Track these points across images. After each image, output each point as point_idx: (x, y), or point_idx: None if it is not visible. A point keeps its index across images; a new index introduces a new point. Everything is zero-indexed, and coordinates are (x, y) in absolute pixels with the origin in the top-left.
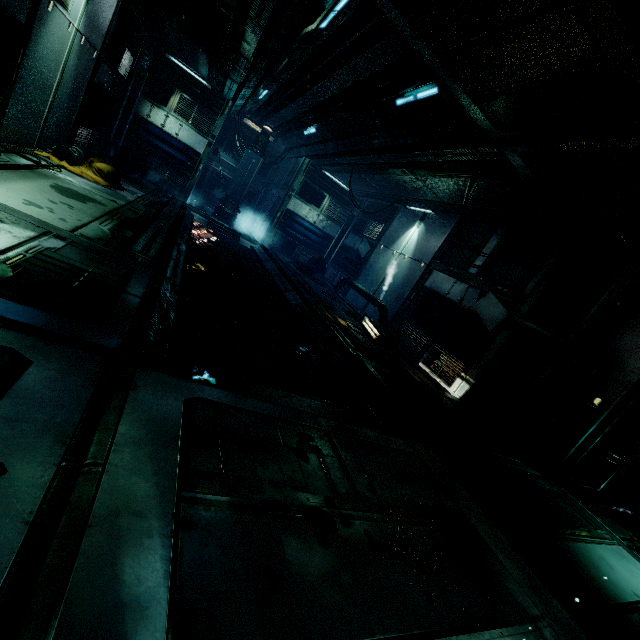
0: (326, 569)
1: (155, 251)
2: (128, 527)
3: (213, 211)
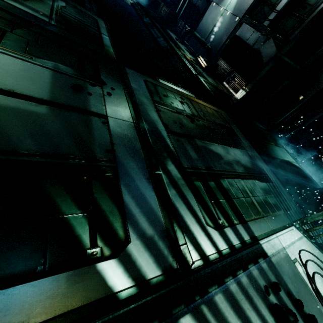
0: (193, 127)
1: (95, 8)
2: (146, 107)
3: None
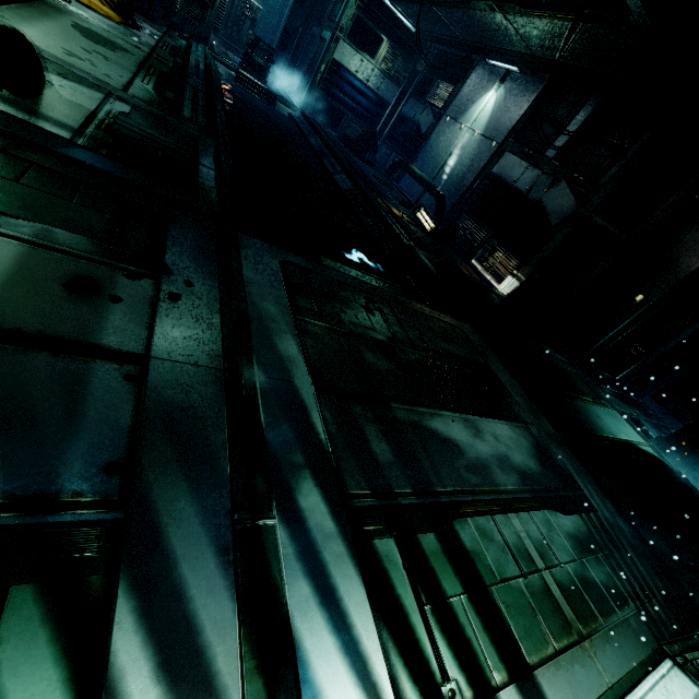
0: (391, 370)
1: (203, 118)
2: (271, 326)
3: (239, 60)
